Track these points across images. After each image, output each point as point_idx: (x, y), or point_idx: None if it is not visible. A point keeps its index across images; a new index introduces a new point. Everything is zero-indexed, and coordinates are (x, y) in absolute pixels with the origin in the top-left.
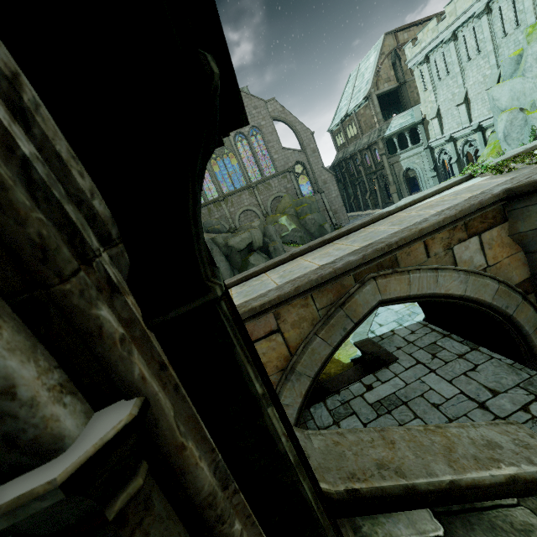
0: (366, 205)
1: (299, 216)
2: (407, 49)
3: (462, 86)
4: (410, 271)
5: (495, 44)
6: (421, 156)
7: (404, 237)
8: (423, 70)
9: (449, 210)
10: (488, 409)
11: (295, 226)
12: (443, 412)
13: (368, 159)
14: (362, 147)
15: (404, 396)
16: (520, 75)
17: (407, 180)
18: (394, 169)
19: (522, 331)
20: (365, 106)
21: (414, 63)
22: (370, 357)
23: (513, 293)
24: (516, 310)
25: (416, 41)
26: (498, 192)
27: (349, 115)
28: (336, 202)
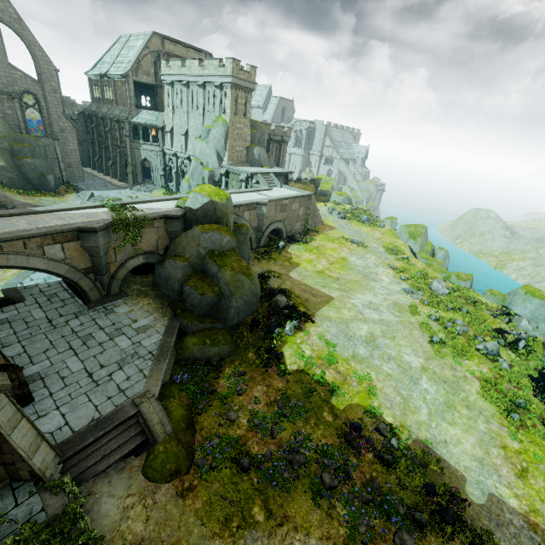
0: (108, 170)
1: (16, 155)
2: (163, 63)
3: (187, 123)
4: (10, 254)
5: (204, 112)
6: (157, 155)
7: (7, 237)
8: (170, 90)
9: (46, 228)
10: (52, 323)
11: (5, 164)
12: (28, 325)
13: (117, 132)
14: (113, 117)
15: (13, 319)
16: (206, 142)
17: (143, 168)
18: (135, 154)
19: (83, 289)
20: (123, 82)
21: (165, 79)
22: (3, 298)
23: (79, 272)
24: (80, 280)
25: (169, 64)
26: (74, 227)
27: (108, 77)
28: (72, 156)
